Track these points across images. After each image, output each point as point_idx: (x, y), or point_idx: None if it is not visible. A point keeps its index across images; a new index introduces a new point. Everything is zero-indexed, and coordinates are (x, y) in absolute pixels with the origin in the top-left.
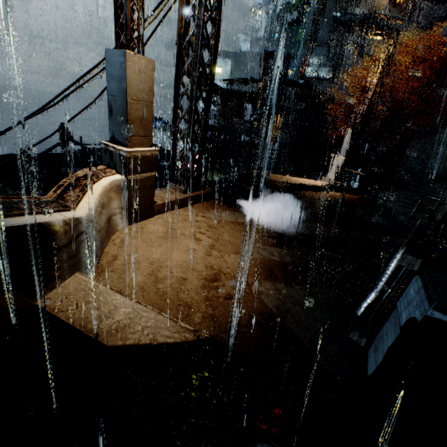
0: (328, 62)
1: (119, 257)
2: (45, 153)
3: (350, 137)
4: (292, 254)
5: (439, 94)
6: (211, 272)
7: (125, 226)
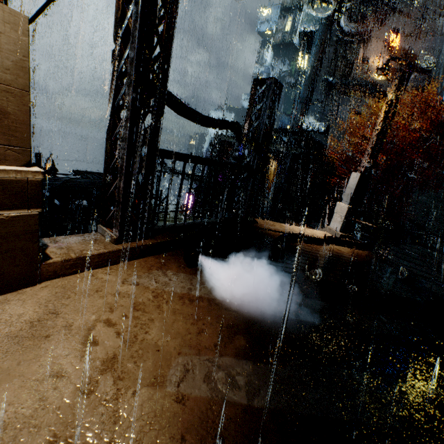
0: (323, 118)
1: None
2: None
3: (354, 182)
4: (276, 380)
5: (434, 150)
6: None
7: None
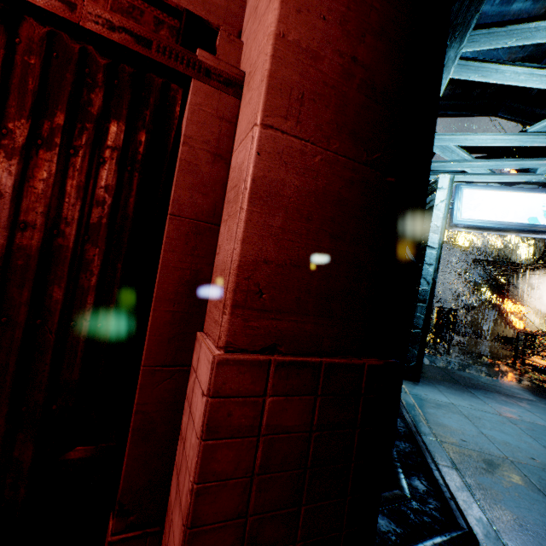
0: None
1: None
2: None
3: None
4: None
5: None
6: None
7: None
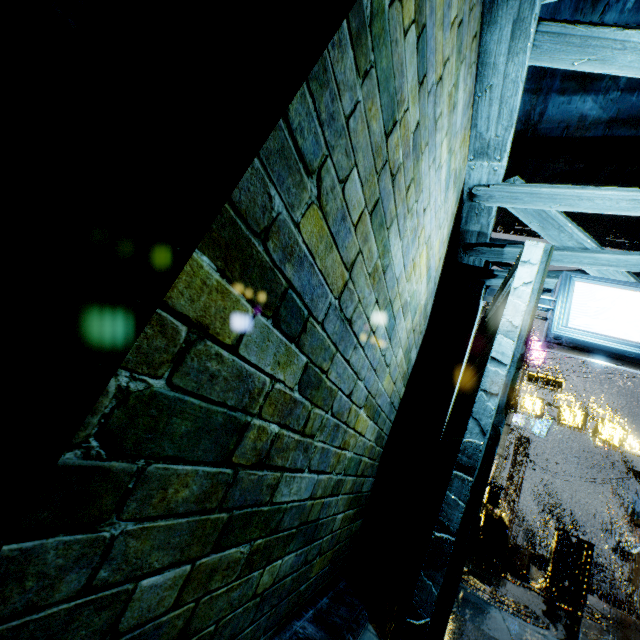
0: None
1: None
2: None
3: None
4: None
5: None
6: None
7: None
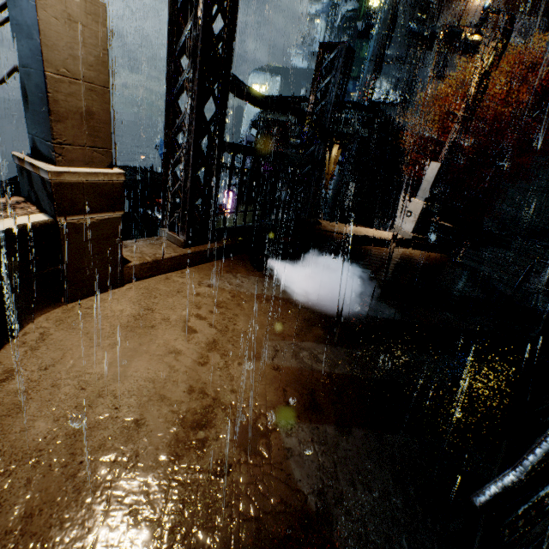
0: (400, 83)
1: (17, 373)
2: (14, 180)
3: (433, 175)
4: (351, 357)
5: (536, 128)
6: (199, 403)
7: (62, 304)
